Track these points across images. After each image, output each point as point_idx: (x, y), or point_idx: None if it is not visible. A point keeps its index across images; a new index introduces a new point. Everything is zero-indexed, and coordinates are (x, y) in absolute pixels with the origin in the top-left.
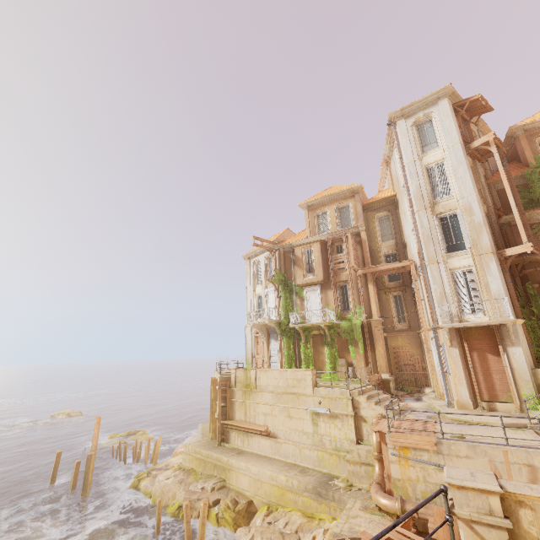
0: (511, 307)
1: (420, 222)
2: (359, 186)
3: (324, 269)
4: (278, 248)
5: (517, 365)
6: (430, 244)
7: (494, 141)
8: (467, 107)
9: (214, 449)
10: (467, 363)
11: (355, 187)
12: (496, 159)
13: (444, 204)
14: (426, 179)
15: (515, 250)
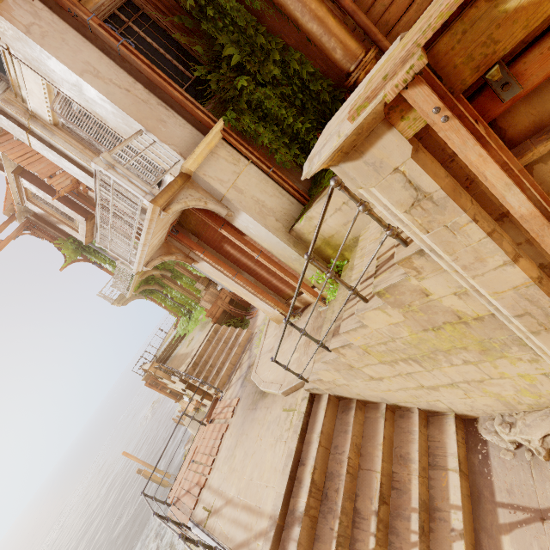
0: (172, 122)
1: None
2: None
3: (71, 205)
4: (25, 216)
5: (268, 244)
6: None
7: None
8: None
9: (194, 421)
10: (235, 264)
11: None
12: None
13: None
14: None
15: None
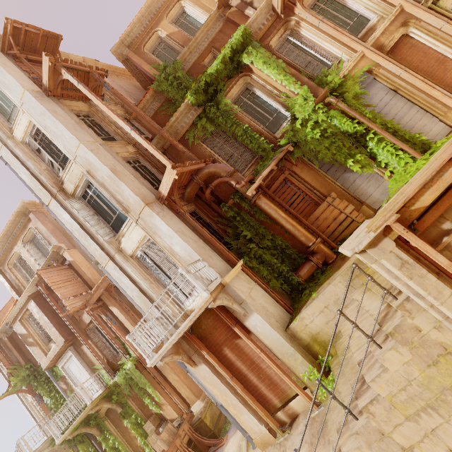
0: (215, 258)
1: (60, 218)
2: (23, 203)
3: (59, 327)
4: None
5: (269, 340)
6: (87, 239)
7: (65, 65)
8: (28, 46)
9: None
10: (229, 368)
11: (21, 208)
12: (75, 84)
13: (68, 177)
14: (32, 158)
15: (166, 183)
